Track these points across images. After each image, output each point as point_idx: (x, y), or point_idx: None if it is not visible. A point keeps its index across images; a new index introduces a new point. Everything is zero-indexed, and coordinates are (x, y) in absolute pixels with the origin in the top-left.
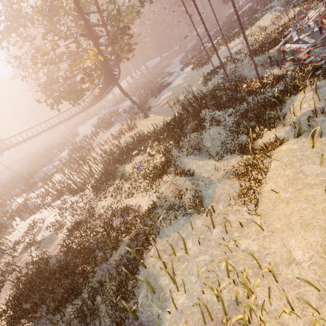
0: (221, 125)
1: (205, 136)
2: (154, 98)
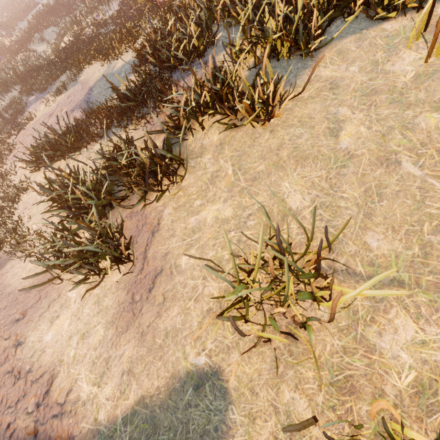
0: (58, 27)
1: (44, 32)
2: (21, 22)
